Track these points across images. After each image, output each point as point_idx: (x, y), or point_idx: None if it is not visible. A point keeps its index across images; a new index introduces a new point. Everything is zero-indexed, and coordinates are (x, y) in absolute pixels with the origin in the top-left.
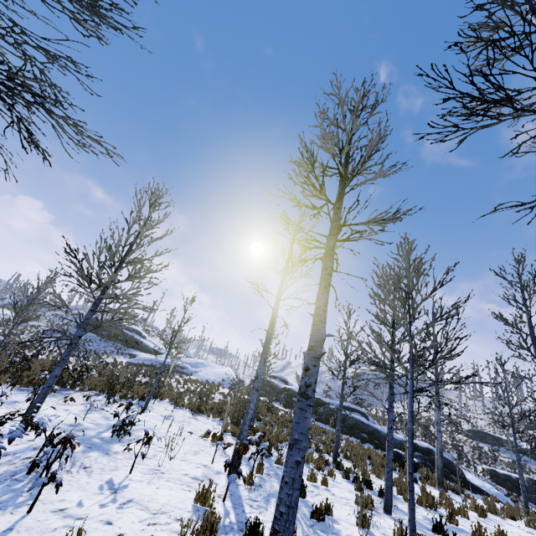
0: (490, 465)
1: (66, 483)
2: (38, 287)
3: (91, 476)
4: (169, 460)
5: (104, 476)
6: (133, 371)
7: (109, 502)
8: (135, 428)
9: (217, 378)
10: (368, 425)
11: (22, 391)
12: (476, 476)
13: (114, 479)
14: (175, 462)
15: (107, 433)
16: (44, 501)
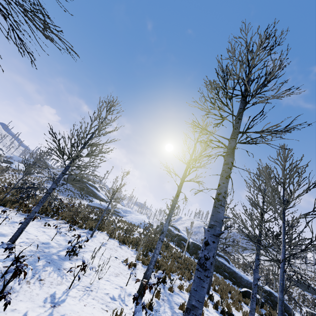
0: (310, 308)
1: (22, 293)
2: (40, 155)
3: (42, 289)
4: (98, 279)
5: (50, 290)
6: (90, 210)
7: (46, 315)
8: (82, 250)
9: (137, 222)
10: (229, 267)
11: (22, 215)
12: (301, 315)
13: (56, 293)
14: (102, 282)
15: (63, 252)
16: (0, 309)
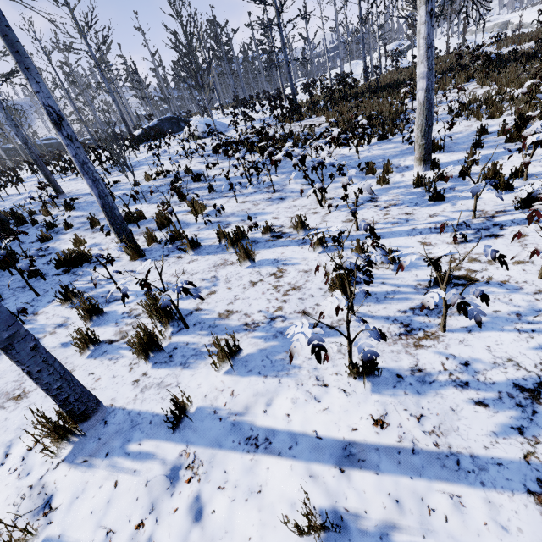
0: None
1: None
2: None
3: None
4: None
5: None
6: None
7: None
8: None
9: None
10: None
11: None
12: None
13: None
14: None
15: None
16: None
